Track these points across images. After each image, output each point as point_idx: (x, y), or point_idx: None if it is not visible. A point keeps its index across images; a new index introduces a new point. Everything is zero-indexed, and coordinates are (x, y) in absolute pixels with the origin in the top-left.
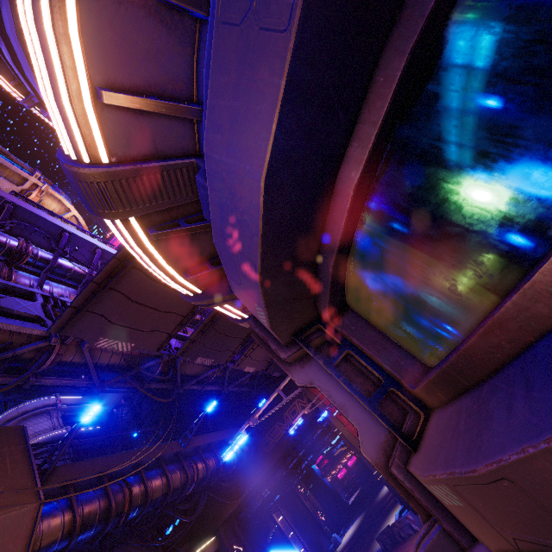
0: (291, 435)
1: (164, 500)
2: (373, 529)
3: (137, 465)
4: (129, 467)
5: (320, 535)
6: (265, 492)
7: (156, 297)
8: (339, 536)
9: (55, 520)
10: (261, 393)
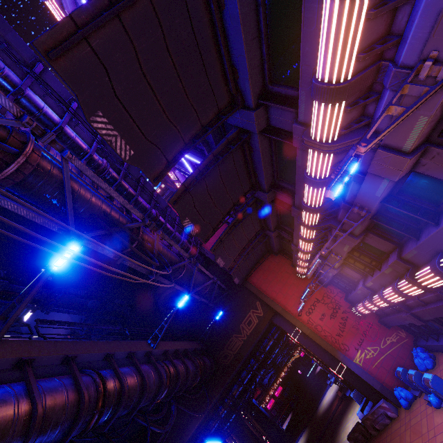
0: (250, 345)
1: (139, 402)
2: (328, 438)
3: (108, 357)
4: (99, 358)
5: None
6: (221, 411)
7: (166, 89)
8: None
9: (4, 407)
10: (215, 309)
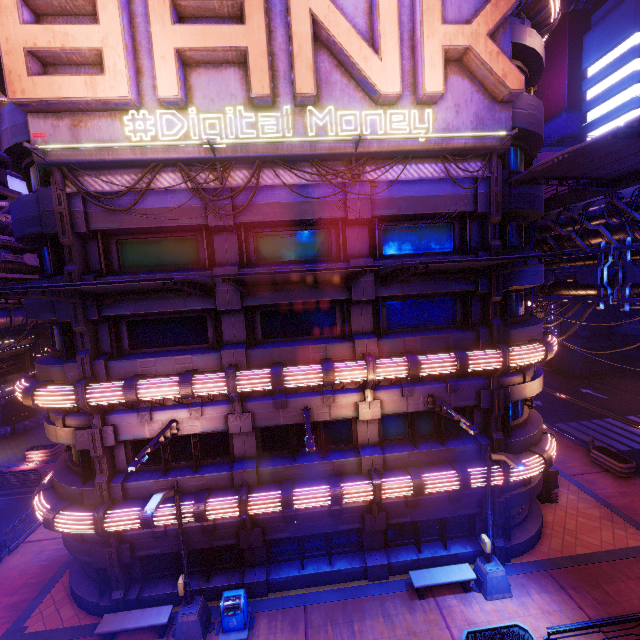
0: None
1: (3, 331)
2: None
3: None
4: None
5: None
6: None
7: None
8: None
9: None
10: None
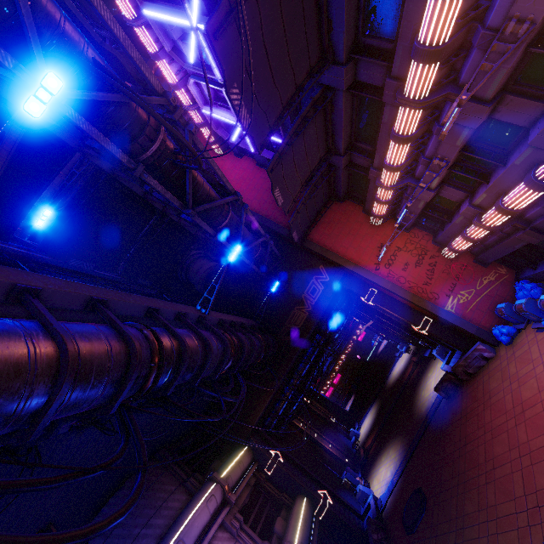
0: (317, 315)
1: (204, 365)
2: (405, 400)
3: (151, 313)
4: (139, 314)
5: (337, 434)
6: (288, 393)
7: None
8: (355, 430)
9: (7, 336)
10: (268, 283)
